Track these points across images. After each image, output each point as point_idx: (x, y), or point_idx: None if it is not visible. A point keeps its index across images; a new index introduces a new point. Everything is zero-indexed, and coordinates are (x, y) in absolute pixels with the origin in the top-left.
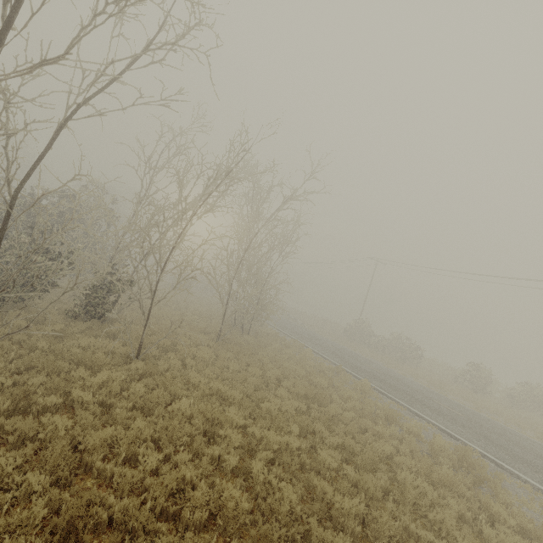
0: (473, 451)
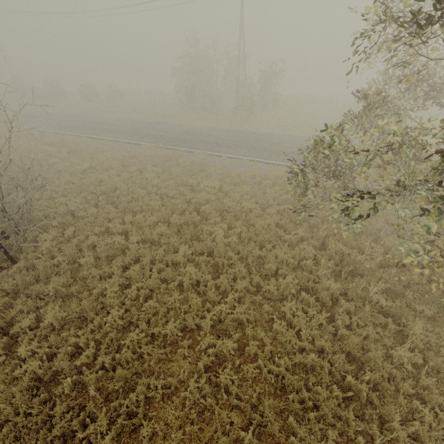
0: (34, 131)
